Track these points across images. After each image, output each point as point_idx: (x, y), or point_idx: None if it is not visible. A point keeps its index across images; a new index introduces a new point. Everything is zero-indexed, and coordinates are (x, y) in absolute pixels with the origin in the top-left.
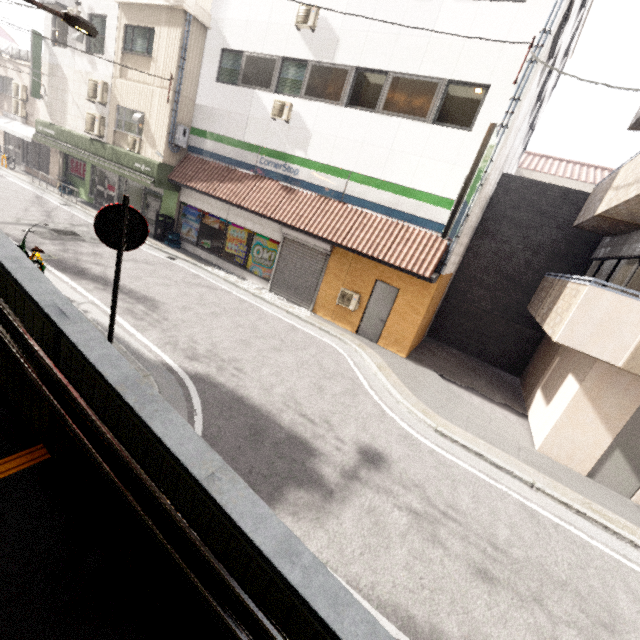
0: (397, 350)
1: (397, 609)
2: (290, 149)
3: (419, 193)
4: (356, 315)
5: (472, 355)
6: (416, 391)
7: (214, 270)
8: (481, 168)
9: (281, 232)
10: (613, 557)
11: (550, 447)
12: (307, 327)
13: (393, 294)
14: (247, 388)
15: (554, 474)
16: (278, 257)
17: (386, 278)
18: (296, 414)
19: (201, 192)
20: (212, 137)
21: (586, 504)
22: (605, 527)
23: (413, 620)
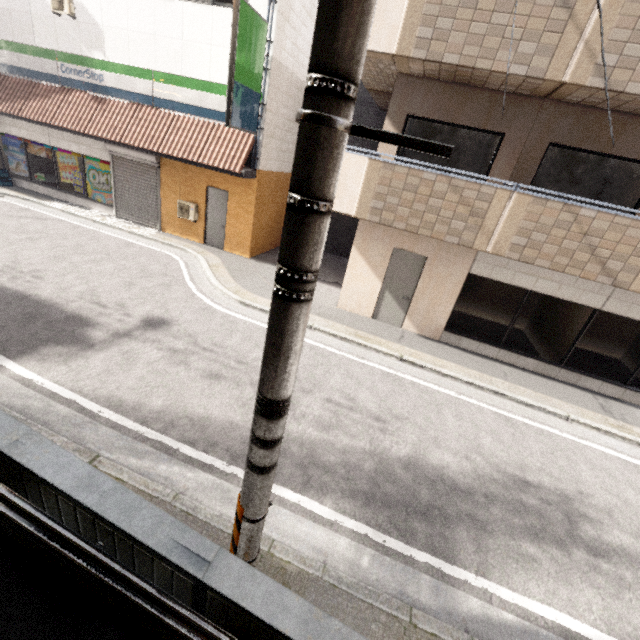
0: (241, 252)
1: (111, 398)
2: (87, 51)
3: (219, 86)
4: (199, 226)
5: (330, 252)
6: (241, 279)
7: (51, 203)
8: (249, 48)
9: (108, 150)
10: (351, 359)
11: (345, 302)
12: (148, 243)
13: (225, 198)
14: (40, 289)
15: (340, 319)
16: (113, 179)
17: (214, 183)
18: (88, 303)
19: (6, 114)
20: (1, 45)
21: (354, 333)
22: (359, 344)
23: (123, 402)
